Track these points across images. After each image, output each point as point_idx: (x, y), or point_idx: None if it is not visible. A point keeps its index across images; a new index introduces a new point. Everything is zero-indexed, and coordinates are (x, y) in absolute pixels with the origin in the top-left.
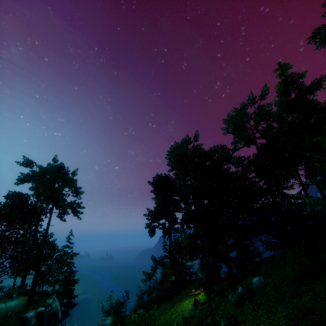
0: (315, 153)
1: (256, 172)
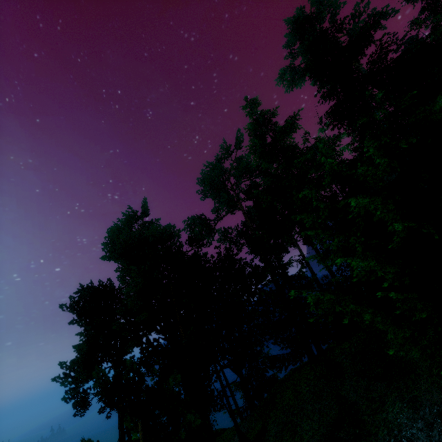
0: (305, 216)
1: (249, 246)
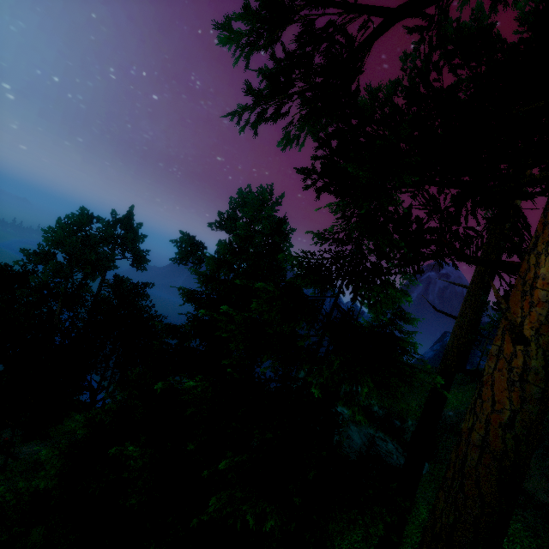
0: None
1: None
